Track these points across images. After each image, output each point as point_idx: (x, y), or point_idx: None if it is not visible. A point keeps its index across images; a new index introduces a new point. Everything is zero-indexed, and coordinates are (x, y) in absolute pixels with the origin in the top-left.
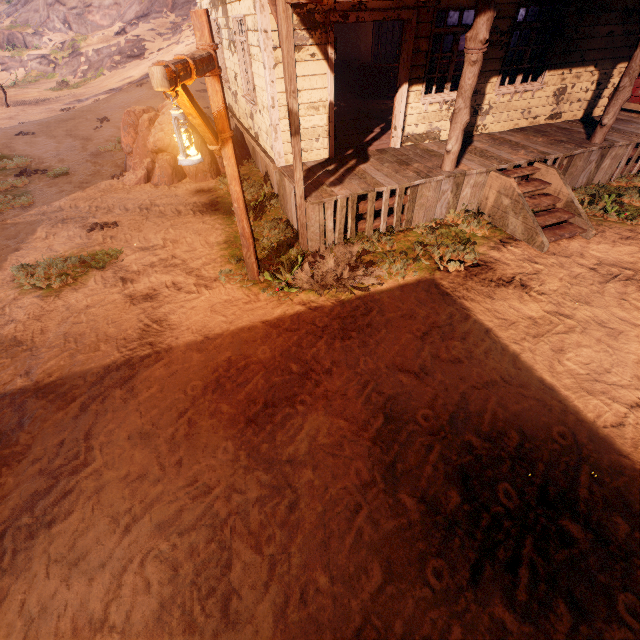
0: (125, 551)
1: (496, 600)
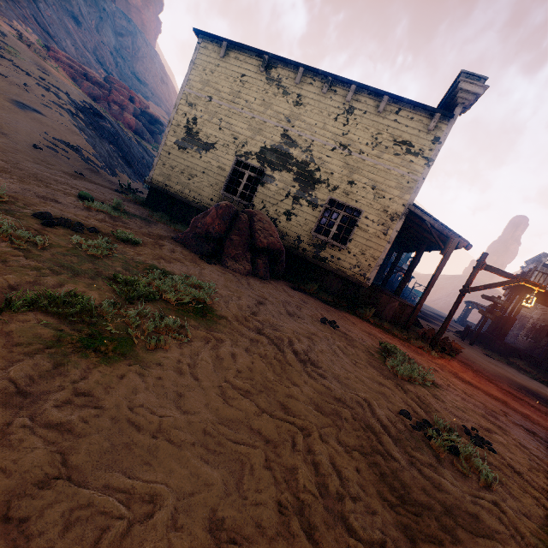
0: None
1: None
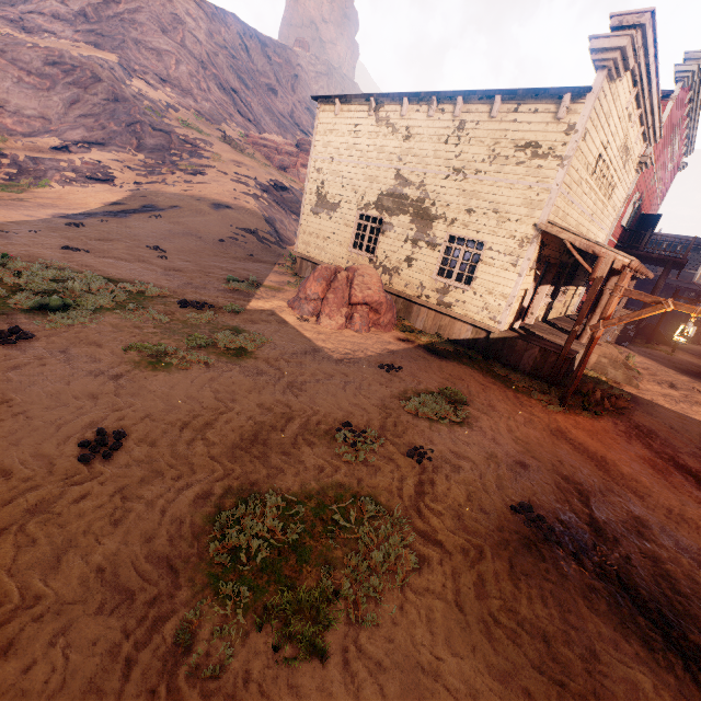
0: None
1: None
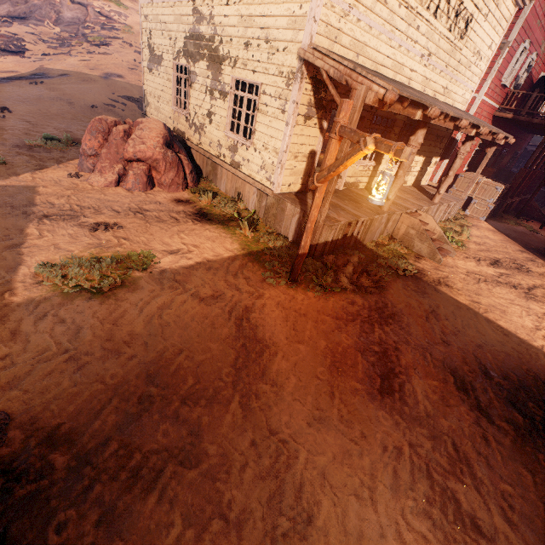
0: (387, 517)
1: None
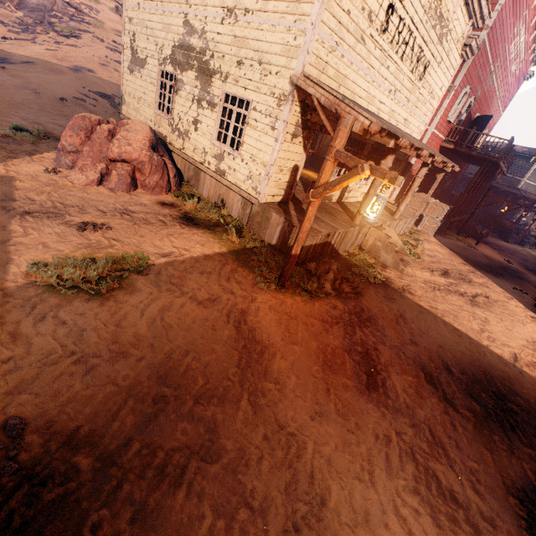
0: (386, 496)
1: (521, 446)
